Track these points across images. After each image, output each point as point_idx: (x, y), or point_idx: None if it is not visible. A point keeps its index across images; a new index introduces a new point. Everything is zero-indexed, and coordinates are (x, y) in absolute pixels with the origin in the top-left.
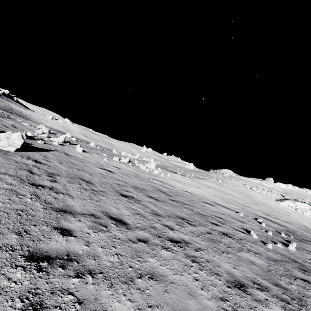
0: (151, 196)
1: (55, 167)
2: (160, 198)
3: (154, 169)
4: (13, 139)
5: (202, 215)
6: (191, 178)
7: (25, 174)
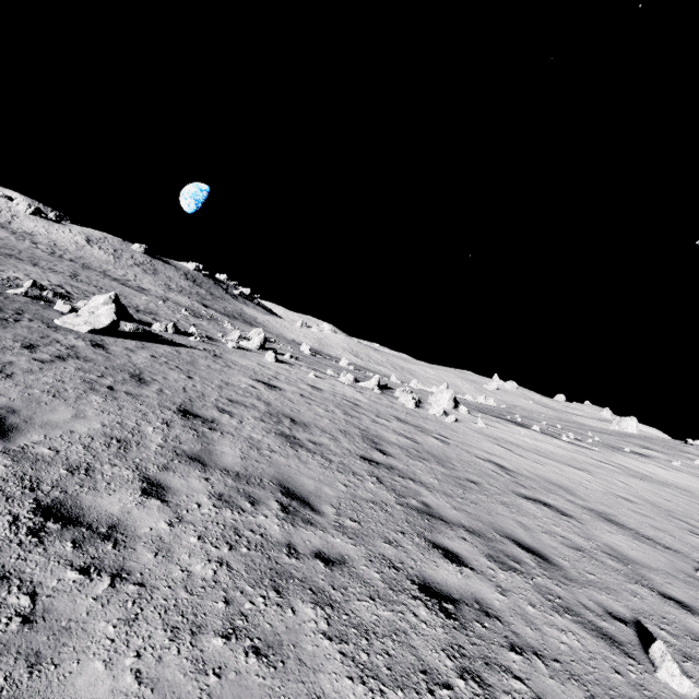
0: (297, 435)
1: (116, 356)
2: (321, 446)
3: (447, 408)
4: (100, 315)
5: (430, 517)
6: (579, 444)
7: (6, 345)
